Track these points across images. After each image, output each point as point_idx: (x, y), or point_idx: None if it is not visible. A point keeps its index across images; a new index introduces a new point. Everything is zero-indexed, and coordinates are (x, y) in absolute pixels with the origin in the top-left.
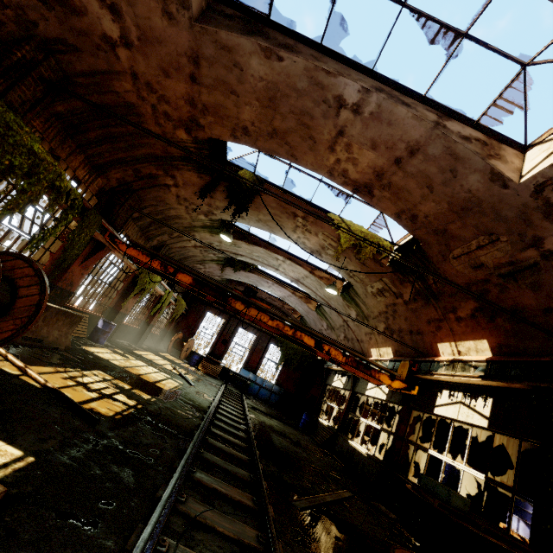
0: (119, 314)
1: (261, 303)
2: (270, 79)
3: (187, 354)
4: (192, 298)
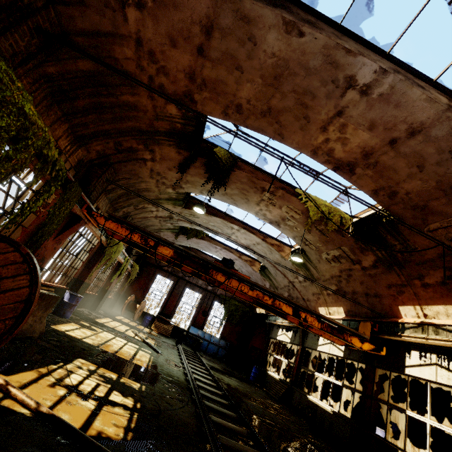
0: (83, 284)
1: (241, 274)
2: (283, 56)
3: (139, 315)
4: (143, 262)
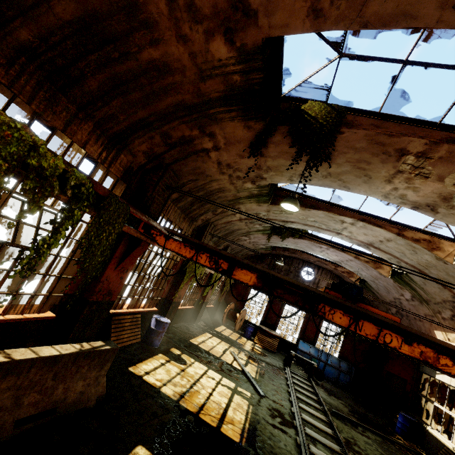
0: (172, 303)
1: (379, 312)
2: None
3: (241, 324)
4: None
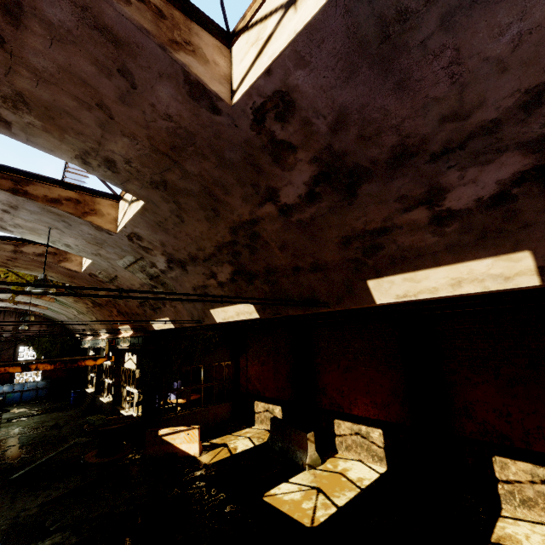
0: None
1: None
2: None
3: None
4: None
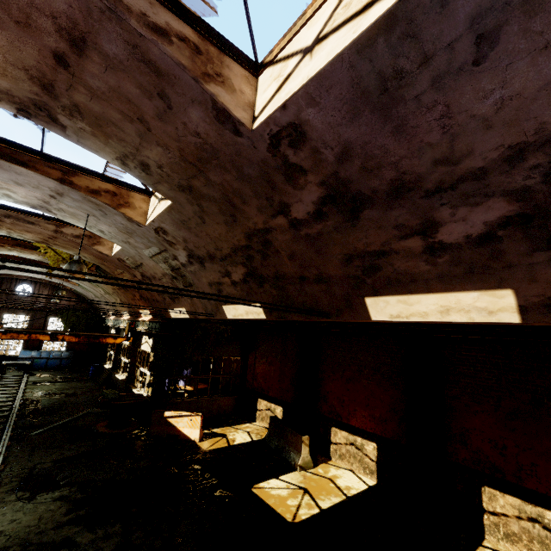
0: None
1: None
2: None
3: None
4: None
